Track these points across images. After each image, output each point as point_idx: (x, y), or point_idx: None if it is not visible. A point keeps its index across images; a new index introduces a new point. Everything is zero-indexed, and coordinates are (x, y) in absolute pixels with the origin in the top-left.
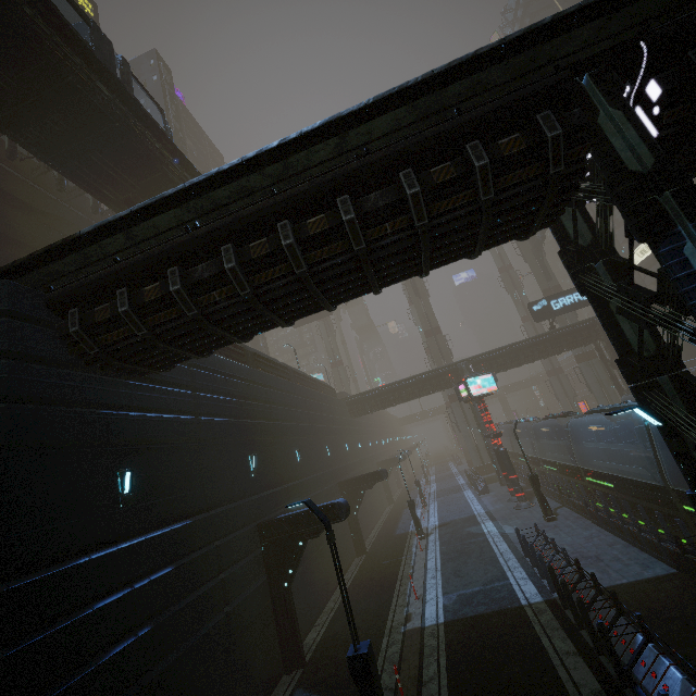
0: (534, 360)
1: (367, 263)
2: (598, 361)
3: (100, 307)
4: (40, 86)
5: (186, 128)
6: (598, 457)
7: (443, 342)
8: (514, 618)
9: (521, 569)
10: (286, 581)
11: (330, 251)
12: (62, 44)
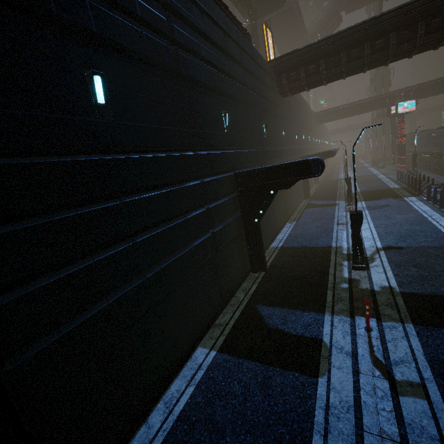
0: None
1: (391, 58)
2: None
3: (292, 74)
4: None
5: None
6: None
7: (387, 74)
8: (388, 190)
9: (394, 183)
10: None
11: (380, 54)
12: None
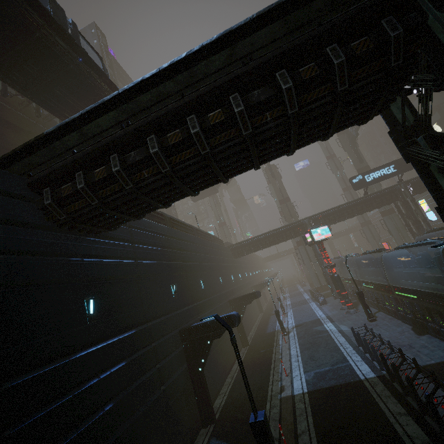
0: (354, 216)
1: (252, 144)
2: (396, 215)
3: (65, 186)
4: (18, 41)
5: (117, 74)
6: (403, 278)
7: (291, 207)
8: (357, 388)
9: (356, 354)
10: (200, 367)
11: (225, 136)
12: (30, 10)
